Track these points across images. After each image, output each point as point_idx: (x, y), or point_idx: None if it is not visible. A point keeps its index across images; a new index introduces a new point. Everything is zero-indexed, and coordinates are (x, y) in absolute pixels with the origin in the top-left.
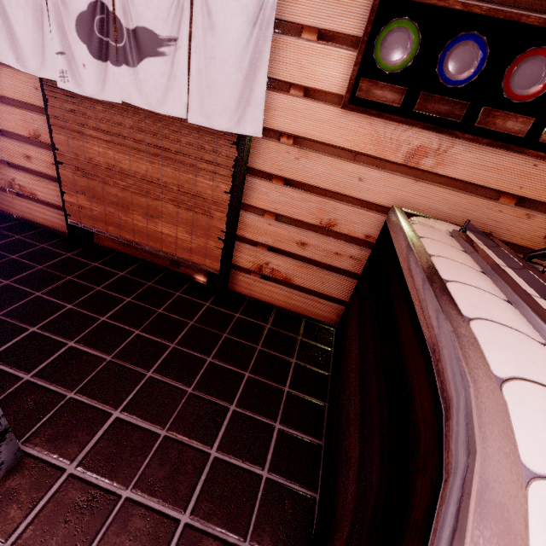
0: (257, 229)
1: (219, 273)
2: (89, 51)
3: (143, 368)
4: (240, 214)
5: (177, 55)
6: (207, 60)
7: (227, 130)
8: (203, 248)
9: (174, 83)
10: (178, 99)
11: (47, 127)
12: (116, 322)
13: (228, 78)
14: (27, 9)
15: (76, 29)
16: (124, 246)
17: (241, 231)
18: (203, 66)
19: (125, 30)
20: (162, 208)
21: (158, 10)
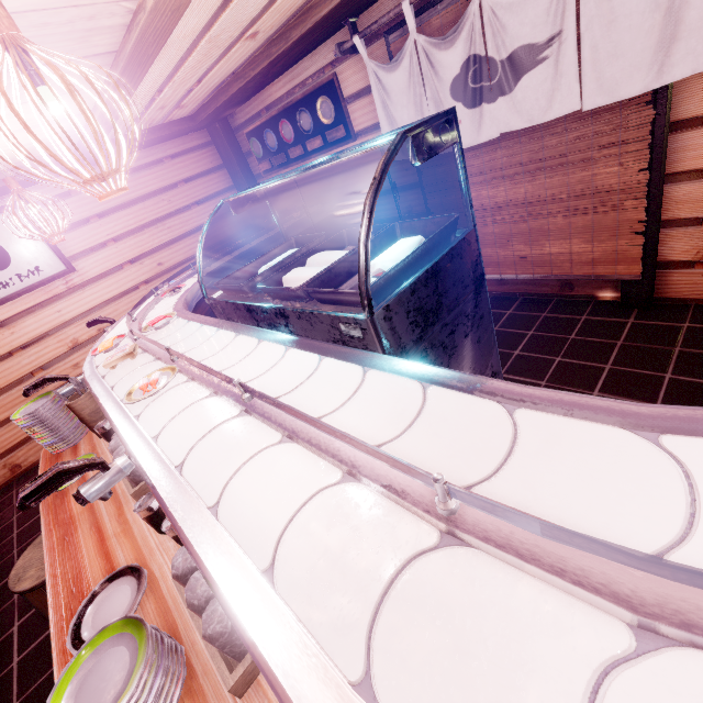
0: (698, 201)
1: (640, 278)
2: (464, 107)
3: (585, 389)
4: (663, 191)
5: (562, 49)
6: (604, 30)
7: (641, 92)
8: (611, 254)
9: (560, 81)
10: (567, 95)
11: (417, 199)
12: (531, 354)
13: (637, 31)
14: (410, 106)
15: (450, 95)
16: (500, 285)
17: (667, 213)
18: (598, 39)
19: (499, 64)
20: (548, 226)
21: (534, 20)
